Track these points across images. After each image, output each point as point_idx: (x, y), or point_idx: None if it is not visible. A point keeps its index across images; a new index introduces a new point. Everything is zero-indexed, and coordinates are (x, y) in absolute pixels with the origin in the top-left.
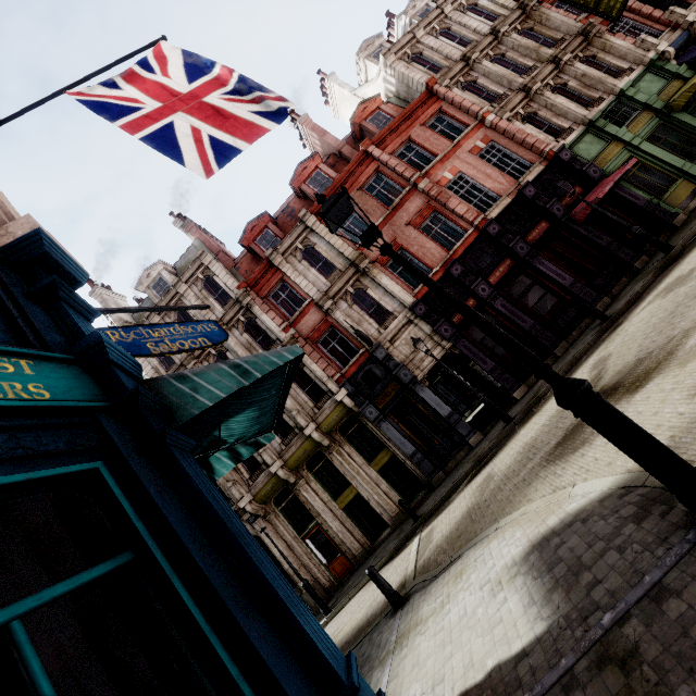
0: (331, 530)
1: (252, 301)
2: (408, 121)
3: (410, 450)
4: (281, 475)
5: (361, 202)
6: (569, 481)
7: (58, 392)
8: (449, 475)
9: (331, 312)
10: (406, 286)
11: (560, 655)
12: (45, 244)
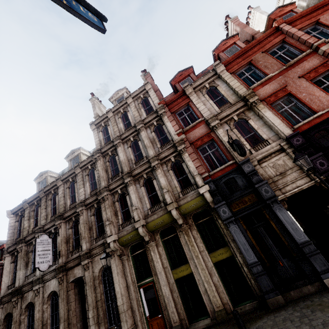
0: (160, 291)
1: (164, 113)
2: (319, 10)
3: (252, 259)
4: (140, 231)
5: (263, 60)
6: None
7: None
8: (293, 306)
9: (215, 129)
10: (286, 122)
11: None
12: None
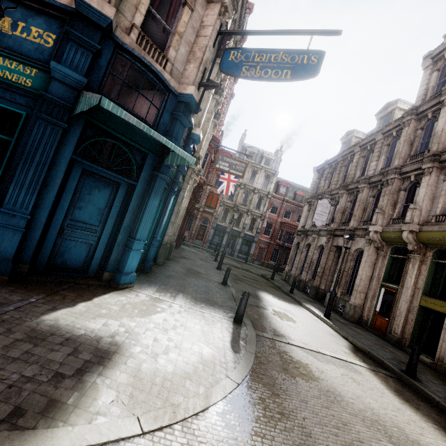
0: (398, 303)
1: None
2: None
3: None
4: (403, 235)
5: None
6: (169, 443)
7: (35, 85)
8: None
9: None
10: None
11: (17, 310)
12: (75, 4)
